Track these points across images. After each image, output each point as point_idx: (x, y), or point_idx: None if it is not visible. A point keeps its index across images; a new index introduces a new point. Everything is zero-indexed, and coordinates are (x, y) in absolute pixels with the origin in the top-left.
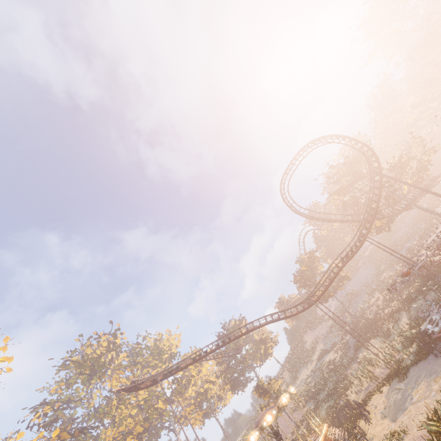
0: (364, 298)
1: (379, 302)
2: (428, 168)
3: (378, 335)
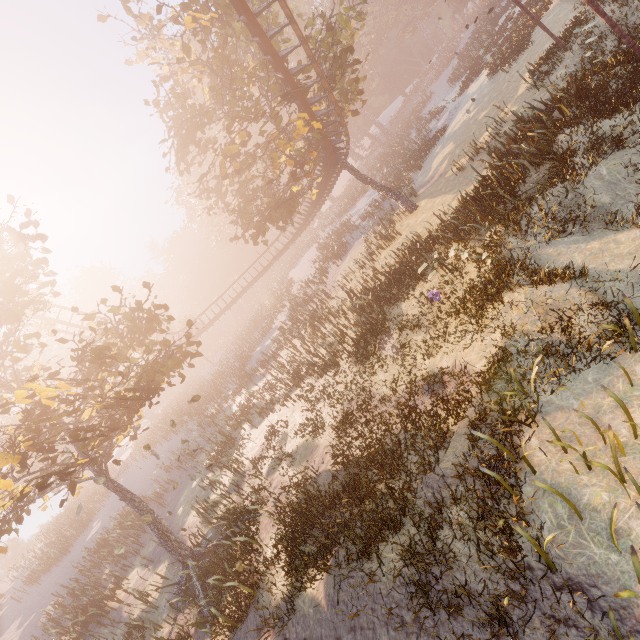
0: (192, 487)
1: (294, 423)
2: (361, 100)
3: (546, 383)
